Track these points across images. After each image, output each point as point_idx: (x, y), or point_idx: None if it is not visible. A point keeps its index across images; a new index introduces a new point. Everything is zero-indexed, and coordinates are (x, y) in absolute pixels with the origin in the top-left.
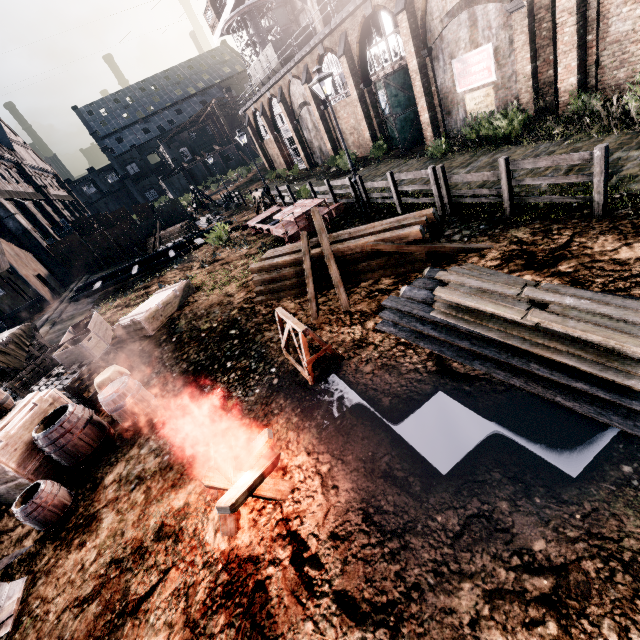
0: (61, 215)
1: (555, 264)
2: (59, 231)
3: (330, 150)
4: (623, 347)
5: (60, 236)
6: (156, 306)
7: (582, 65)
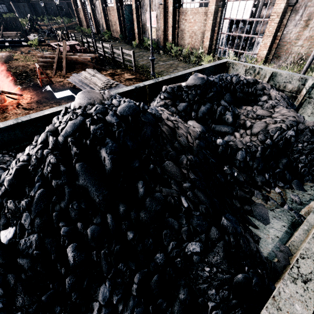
0: None
1: (115, 76)
2: None
3: (105, 28)
4: (97, 82)
5: None
6: None
7: (174, 34)
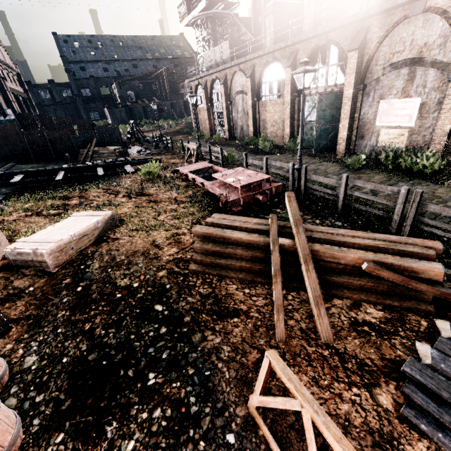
0: (10, 105)
1: None
2: (2, 117)
3: (251, 131)
4: None
5: (1, 121)
6: (70, 237)
7: None
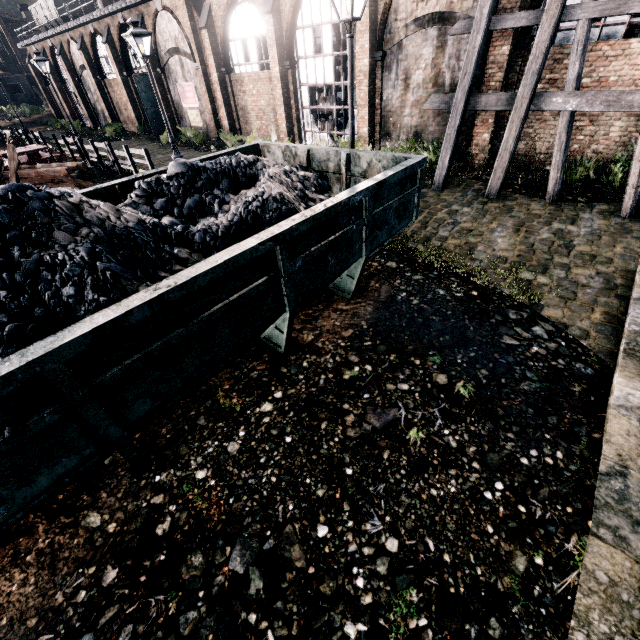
0: None
1: None
2: None
3: (109, 117)
4: None
5: None
6: None
7: (231, 116)
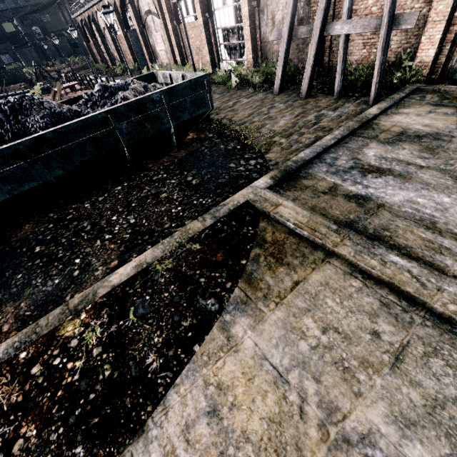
0: None
1: None
2: None
3: (119, 60)
4: None
5: None
6: None
7: (181, 53)
